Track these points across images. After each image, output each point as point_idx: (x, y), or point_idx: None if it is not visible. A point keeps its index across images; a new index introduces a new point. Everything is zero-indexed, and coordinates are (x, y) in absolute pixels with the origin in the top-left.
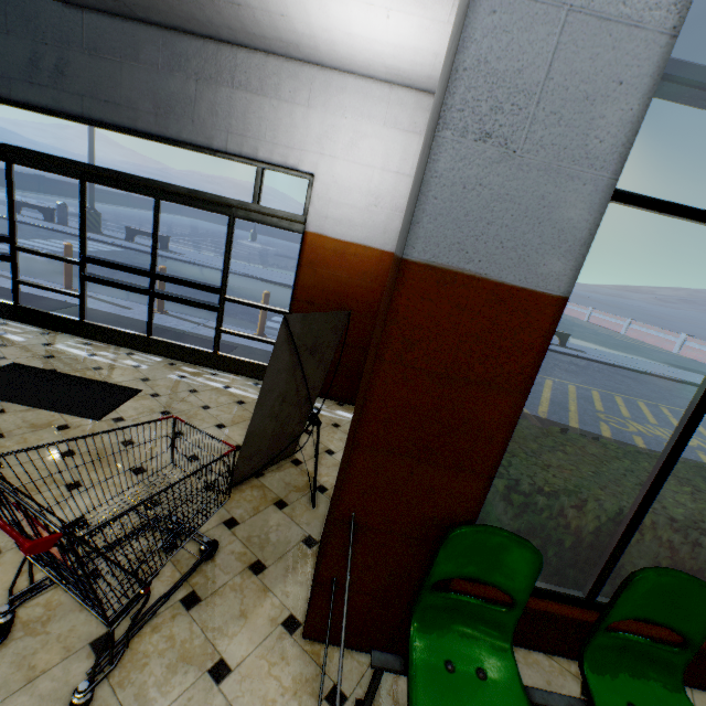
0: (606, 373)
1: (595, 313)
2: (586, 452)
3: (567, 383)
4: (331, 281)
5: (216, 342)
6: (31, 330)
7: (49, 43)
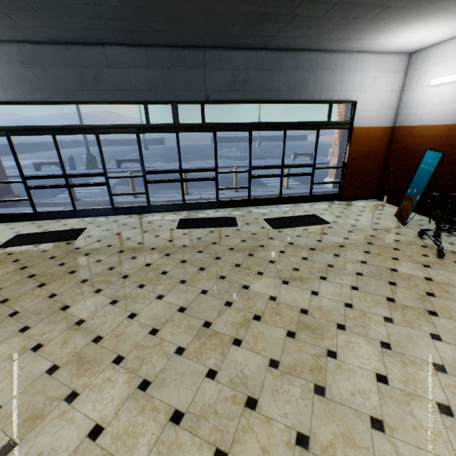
0: None
1: None
2: None
3: None
4: (363, 147)
5: (311, 190)
6: (231, 210)
7: (240, 70)
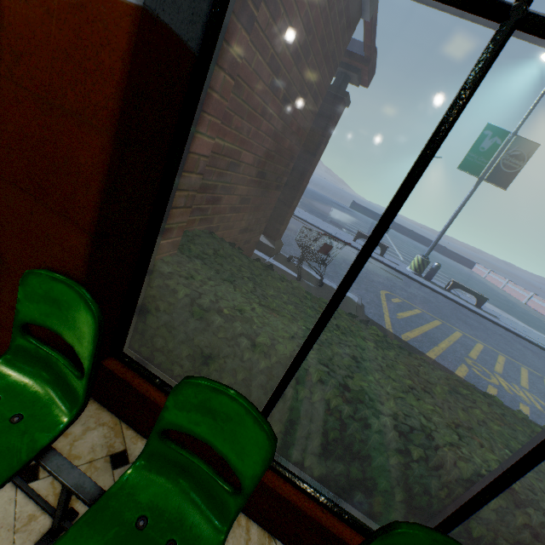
0: (507, 338)
1: (534, 298)
2: (330, 321)
3: (456, 329)
4: None
5: None
6: None
7: None
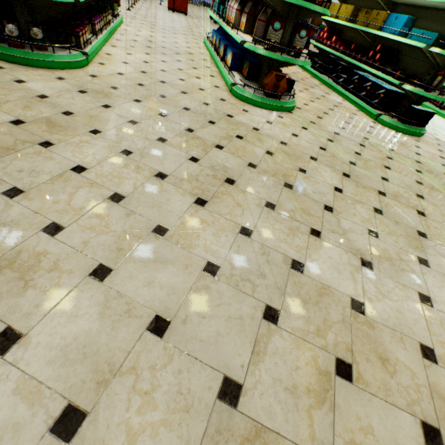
0: None
1: None
2: None
3: None
4: None
5: None
6: None
7: None
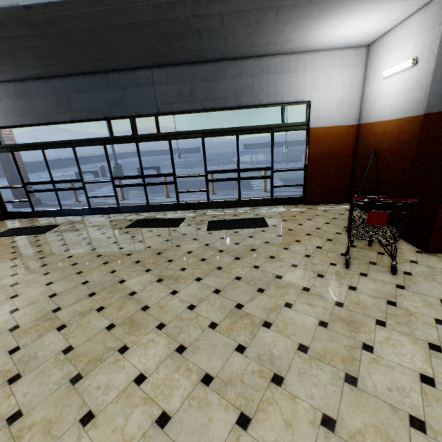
0: None
1: None
2: None
3: None
4: (324, 147)
5: (272, 193)
6: (189, 211)
7: (185, 83)
